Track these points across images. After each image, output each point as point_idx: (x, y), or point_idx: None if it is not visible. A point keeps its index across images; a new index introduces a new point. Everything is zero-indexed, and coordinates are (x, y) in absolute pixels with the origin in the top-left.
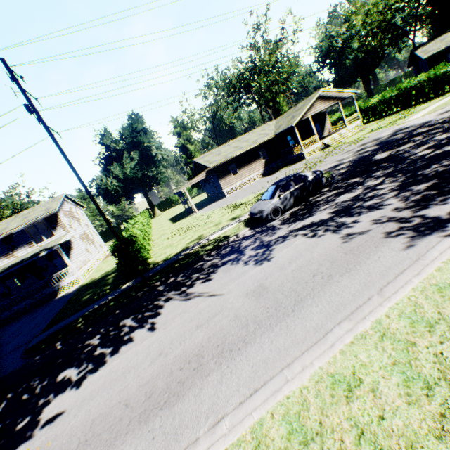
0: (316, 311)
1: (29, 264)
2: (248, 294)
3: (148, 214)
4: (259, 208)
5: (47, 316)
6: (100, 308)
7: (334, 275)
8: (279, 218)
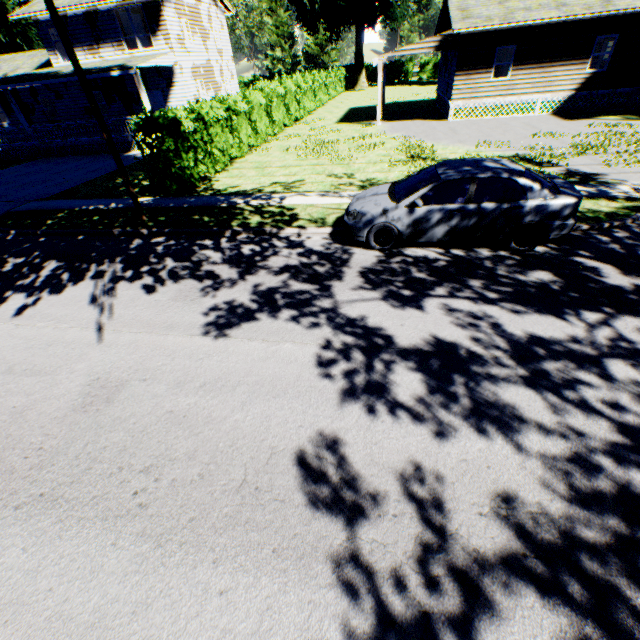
0: (6, 560)
1: (118, 80)
2: (92, 384)
3: (342, 79)
4: (360, 206)
5: (85, 176)
6: (86, 215)
7: (142, 517)
8: (385, 251)
